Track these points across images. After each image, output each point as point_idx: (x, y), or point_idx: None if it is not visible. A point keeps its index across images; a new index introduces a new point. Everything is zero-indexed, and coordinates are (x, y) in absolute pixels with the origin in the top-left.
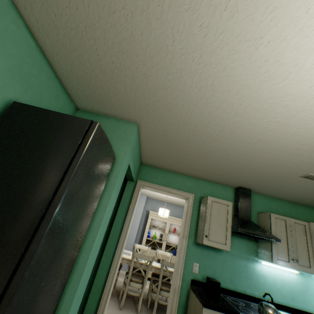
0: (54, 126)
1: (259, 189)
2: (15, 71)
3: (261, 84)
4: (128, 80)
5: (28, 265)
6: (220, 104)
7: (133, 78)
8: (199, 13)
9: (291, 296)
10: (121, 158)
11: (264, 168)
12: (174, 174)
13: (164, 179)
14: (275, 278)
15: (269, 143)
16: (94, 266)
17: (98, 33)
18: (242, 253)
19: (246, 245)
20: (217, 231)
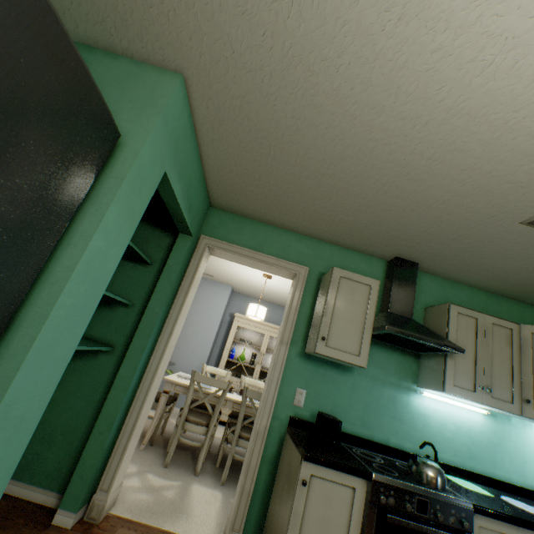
0: None
1: (434, 261)
2: None
3: None
4: None
5: None
6: None
7: None
8: None
9: (469, 451)
10: (137, 142)
11: (450, 201)
12: (274, 230)
13: (254, 237)
14: (446, 422)
15: (471, 122)
16: (107, 386)
17: None
18: (389, 376)
19: (397, 363)
20: (345, 332)
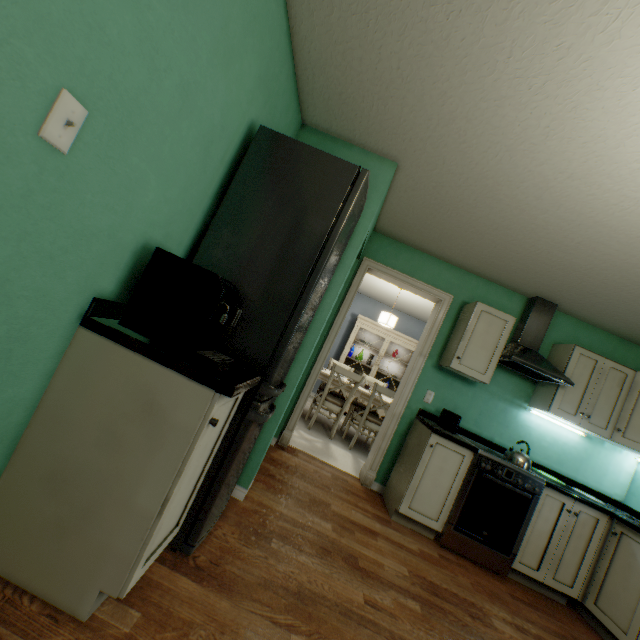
0: (313, 170)
1: (572, 306)
2: (263, 77)
3: (626, 139)
4: (411, 97)
5: (299, 320)
6: (549, 157)
7: (422, 96)
8: (562, 30)
9: (559, 459)
10: (365, 221)
11: (591, 270)
12: (427, 258)
13: (408, 263)
14: (545, 435)
15: (612, 231)
16: None
17: (395, 26)
18: (505, 394)
19: (515, 385)
20: (477, 355)
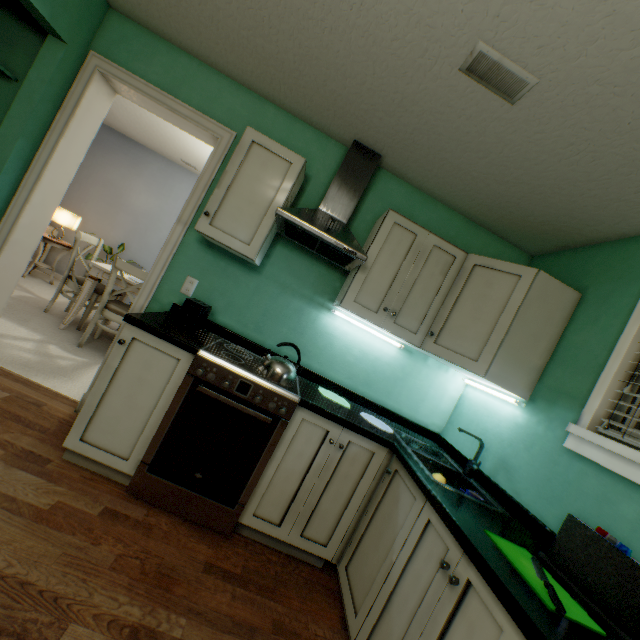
0: None
1: (397, 153)
2: None
3: None
4: None
5: None
6: None
7: None
8: None
9: (367, 379)
10: None
11: (366, 10)
12: (201, 68)
13: (168, 72)
14: (352, 347)
15: None
16: None
17: None
18: (304, 288)
19: (319, 276)
20: (241, 214)
